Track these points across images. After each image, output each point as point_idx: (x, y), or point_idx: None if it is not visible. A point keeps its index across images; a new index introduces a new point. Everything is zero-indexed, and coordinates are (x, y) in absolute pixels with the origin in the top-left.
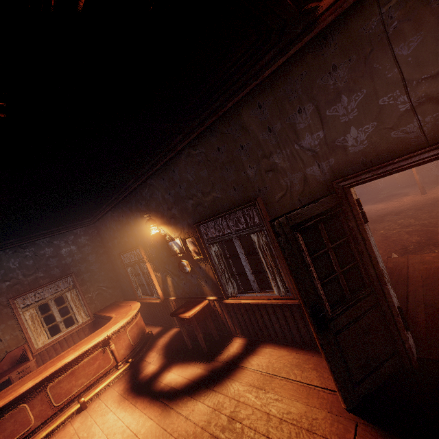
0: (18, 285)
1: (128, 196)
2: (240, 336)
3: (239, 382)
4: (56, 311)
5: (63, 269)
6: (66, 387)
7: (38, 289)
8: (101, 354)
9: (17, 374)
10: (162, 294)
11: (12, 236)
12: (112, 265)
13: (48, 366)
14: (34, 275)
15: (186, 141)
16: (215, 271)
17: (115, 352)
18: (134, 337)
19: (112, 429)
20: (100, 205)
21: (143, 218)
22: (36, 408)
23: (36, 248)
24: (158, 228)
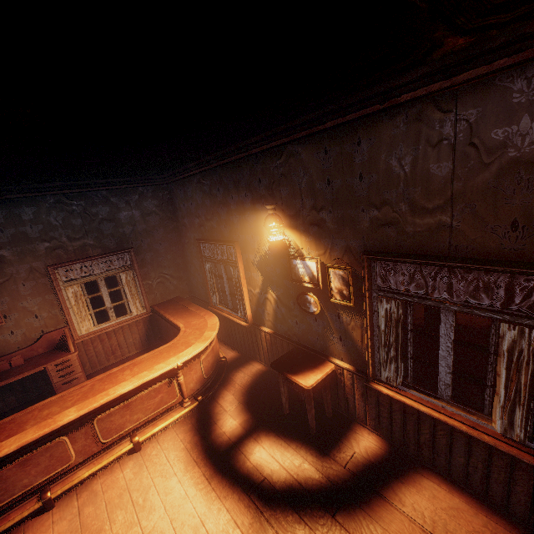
0: (60, 249)
1: (239, 161)
2: (370, 429)
3: (382, 529)
4: (106, 293)
5: (119, 241)
6: (117, 422)
7: (86, 261)
8: (165, 387)
9: (55, 366)
10: (252, 317)
11: (55, 180)
12: (183, 248)
13: (96, 387)
14: (82, 240)
15: (437, 84)
16: (370, 337)
17: (183, 386)
18: (207, 367)
19: (179, 514)
20: (187, 162)
21: (255, 205)
22: (79, 442)
23: (86, 203)
24: (280, 230)
